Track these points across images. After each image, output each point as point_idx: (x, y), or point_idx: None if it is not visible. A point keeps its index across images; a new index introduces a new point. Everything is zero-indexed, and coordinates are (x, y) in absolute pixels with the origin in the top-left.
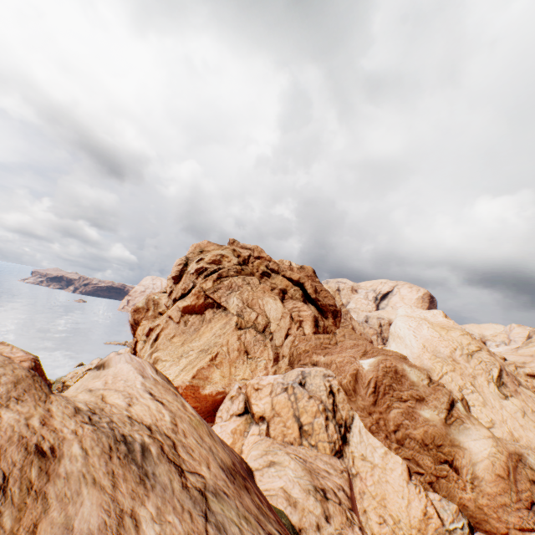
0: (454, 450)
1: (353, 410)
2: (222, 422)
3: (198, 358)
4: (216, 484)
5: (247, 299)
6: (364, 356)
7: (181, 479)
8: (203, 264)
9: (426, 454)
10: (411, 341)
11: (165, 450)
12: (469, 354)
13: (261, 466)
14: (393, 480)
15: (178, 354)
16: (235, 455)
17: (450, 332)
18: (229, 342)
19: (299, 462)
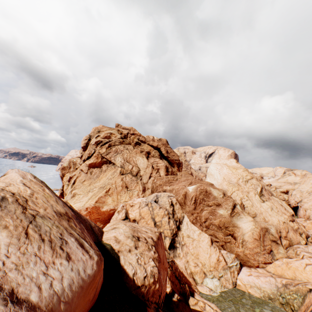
0: (234, 229)
1: (184, 213)
2: None
3: (99, 191)
4: (45, 215)
5: (126, 158)
6: (190, 185)
7: (23, 210)
8: (99, 139)
9: (220, 232)
10: (217, 176)
11: (19, 201)
12: (246, 181)
13: (108, 230)
14: (203, 245)
15: (87, 190)
16: (91, 223)
17: (237, 170)
18: (116, 182)
19: (130, 227)
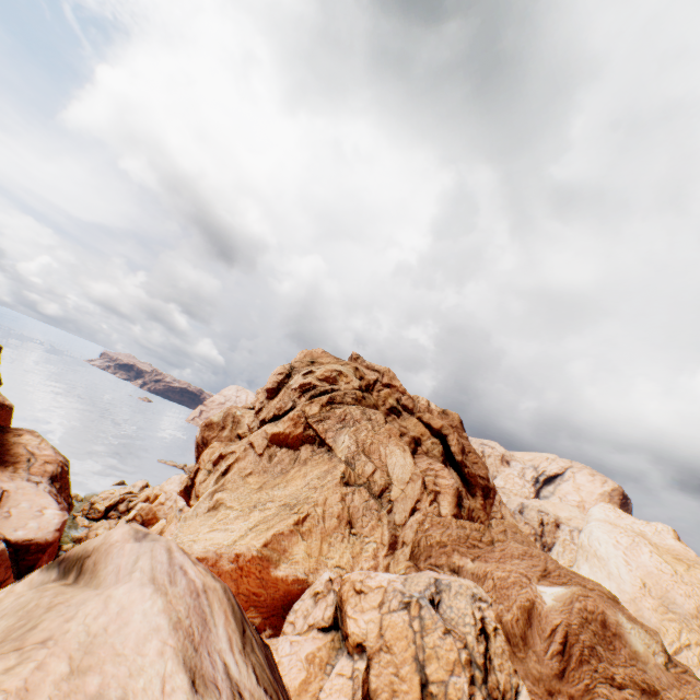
0: None
1: (518, 675)
2: (295, 635)
3: (278, 515)
4: None
5: (363, 441)
6: (544, 579)
7: None
8: (312, 379)
9: None
10: (620, 569)
11: None
12: None
13: None
14: None
15: (251, 501)
16: None
17: (696, 570)
18: (327, 501)
19: None
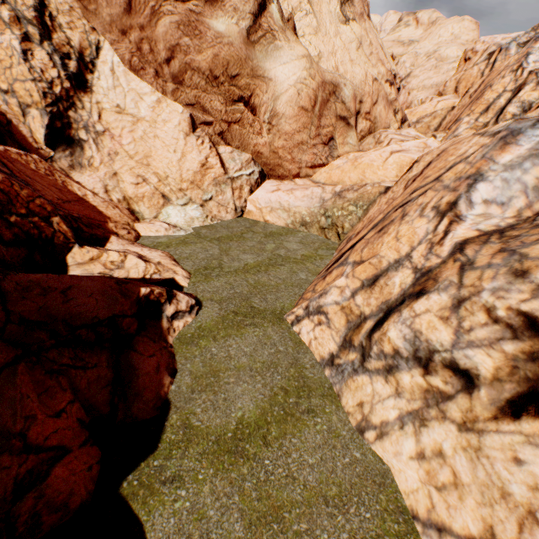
0: (255, 85)
1: (98, 33)
2: None
3: None
4: None
5: None
6: None
7: None
8: None
9: (216, 93)
10: None
11: None
12: None
13: None
14: (165, 134)
15: None
16: None
17: None
18: None
19: None
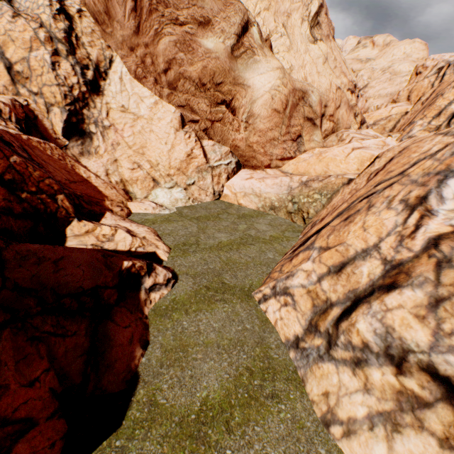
0: (236, 91)
1: (112, 50)
2: None
3: None
4: None
5: None
6: None
7: None
8: None
9: (203, 97)
10: None
11: None
12: None
13: None
14: (159, 129)
15: None
16: None
17: None
18: None
19: None
